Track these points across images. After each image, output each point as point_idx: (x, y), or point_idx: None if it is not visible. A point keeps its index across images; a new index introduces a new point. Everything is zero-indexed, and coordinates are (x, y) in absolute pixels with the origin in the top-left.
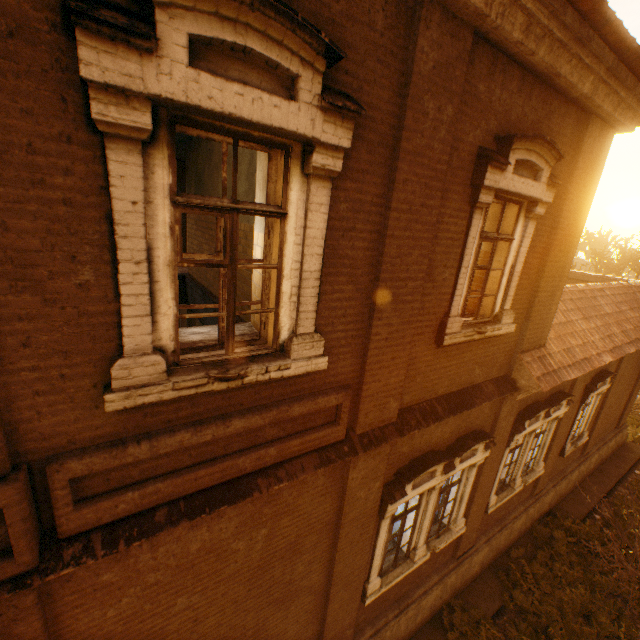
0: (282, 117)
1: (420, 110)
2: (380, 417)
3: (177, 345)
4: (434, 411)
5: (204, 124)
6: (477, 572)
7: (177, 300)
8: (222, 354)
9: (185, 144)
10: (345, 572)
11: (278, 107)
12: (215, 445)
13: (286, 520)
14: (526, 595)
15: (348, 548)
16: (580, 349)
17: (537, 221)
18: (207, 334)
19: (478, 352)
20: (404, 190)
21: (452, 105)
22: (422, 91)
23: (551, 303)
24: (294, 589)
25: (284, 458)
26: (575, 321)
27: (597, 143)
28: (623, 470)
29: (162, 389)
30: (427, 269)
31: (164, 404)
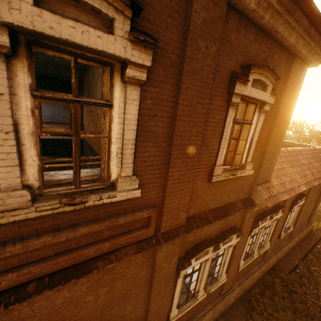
0: (104, 44)
1: (195, 47)
2: (175, 222)
3: (41, 183)
4: (207, 218)
5: (52, 46)
6: (233, 302)
7: (39, 156)
8: (73, 188)
9: (83, 71)
10: (156, 308)
11: (101, 37)
12: (70, 242)
13: (119, 282)
14: (259, 315)
15: (158, 295)
16: (289, 183)
17: (265, 114)
18: (71, 175)
19: (233, 185)
20: (186, 93)
21: (215, 45)
22: (196, 35)
23: (273, 158)
24: (126, 319)
25: (115, 248)
26: (286, 168)
27: (298, 72)
28: (311, 245)
29: (27, 211)
30: (202, 139)
31: (33, 219)
